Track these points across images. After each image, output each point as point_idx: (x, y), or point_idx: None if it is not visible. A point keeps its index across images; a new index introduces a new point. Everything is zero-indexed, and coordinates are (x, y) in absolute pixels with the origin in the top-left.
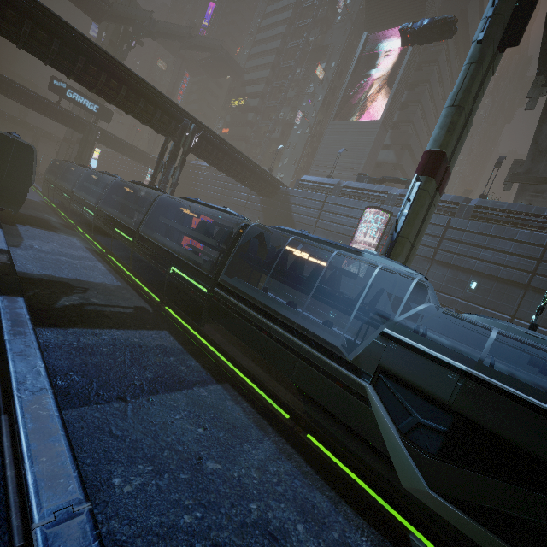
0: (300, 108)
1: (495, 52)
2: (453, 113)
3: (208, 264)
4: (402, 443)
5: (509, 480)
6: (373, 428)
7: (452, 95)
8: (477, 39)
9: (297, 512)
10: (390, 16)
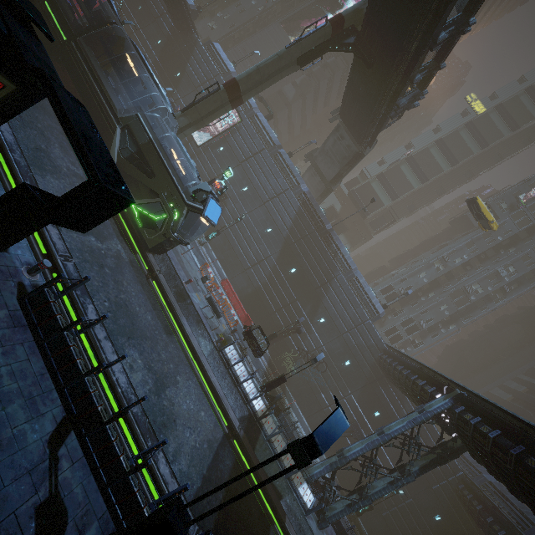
0: None
1: (296, 62)
2: (255, 70)
3: (78, 27)
4: (117, 151)
5: (140, 171)
6: (111, 143)
7: (261, 62)
8: (286, 46)
9: (59, 144)
10: None
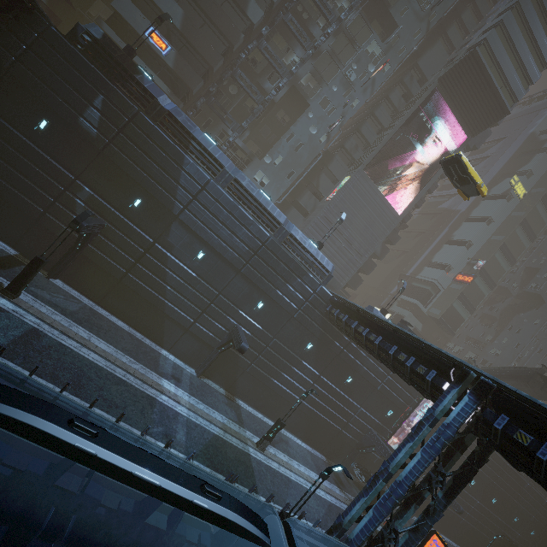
0: (326, 88)
1: None
2: None
3: None
4: None
5: None
6: None
7: None
8: None
9: None
10: (462, 99)
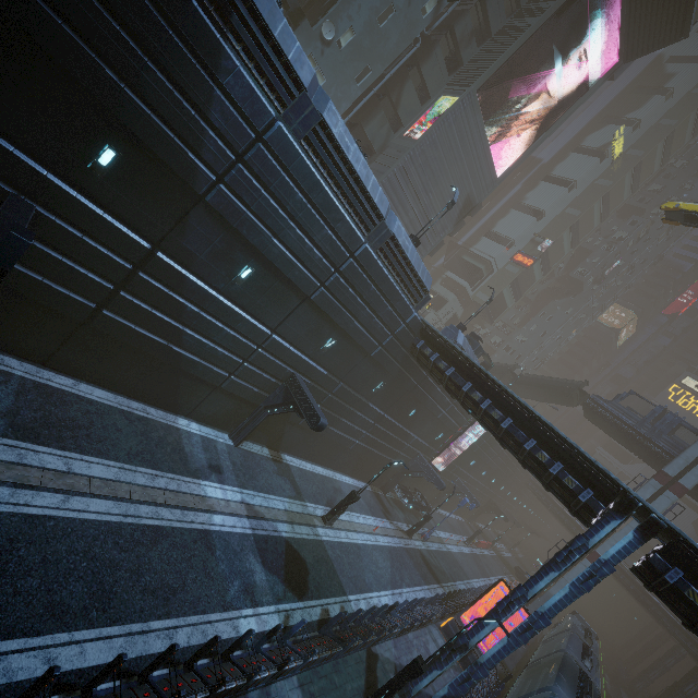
0: None
1: None
2: None
3: None
4: None
5: None
6: None
7: None
8: None
9: None
10: None
